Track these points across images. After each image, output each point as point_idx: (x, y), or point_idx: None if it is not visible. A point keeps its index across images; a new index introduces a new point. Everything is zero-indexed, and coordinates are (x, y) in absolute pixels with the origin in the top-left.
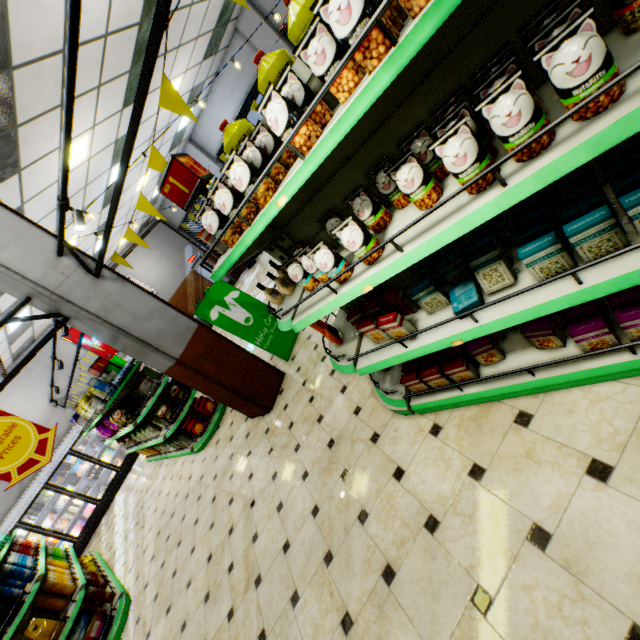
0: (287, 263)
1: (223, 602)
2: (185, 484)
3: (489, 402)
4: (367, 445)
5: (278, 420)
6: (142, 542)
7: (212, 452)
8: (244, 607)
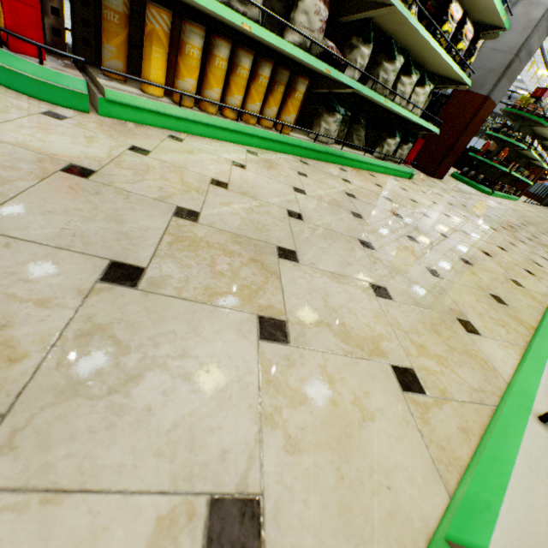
0: (527, 136)
1: (543, 232)
2: (444, 198)
3: (494, 197)
4: (493, 199)
5: (453, 185)
6: (498, 241)
7: (431, 184)
8: (543, 230)
